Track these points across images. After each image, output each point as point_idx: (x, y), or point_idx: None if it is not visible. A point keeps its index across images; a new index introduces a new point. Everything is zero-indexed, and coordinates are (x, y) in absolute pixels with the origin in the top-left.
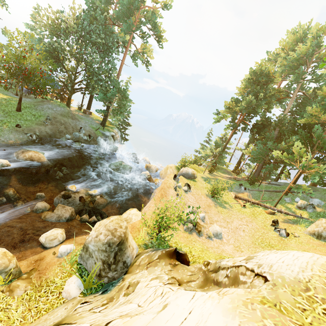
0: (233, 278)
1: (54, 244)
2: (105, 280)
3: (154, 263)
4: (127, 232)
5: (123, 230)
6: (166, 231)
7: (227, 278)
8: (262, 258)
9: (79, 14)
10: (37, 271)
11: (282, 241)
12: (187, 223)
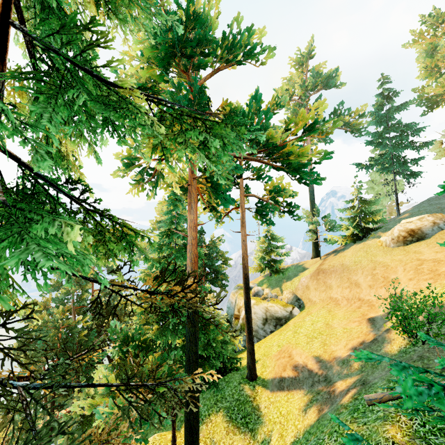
0: None
1: None
2: None
3: None
4: None
5: None
6: None
7: None
8: None
9: None
10: None
11: None
12: None
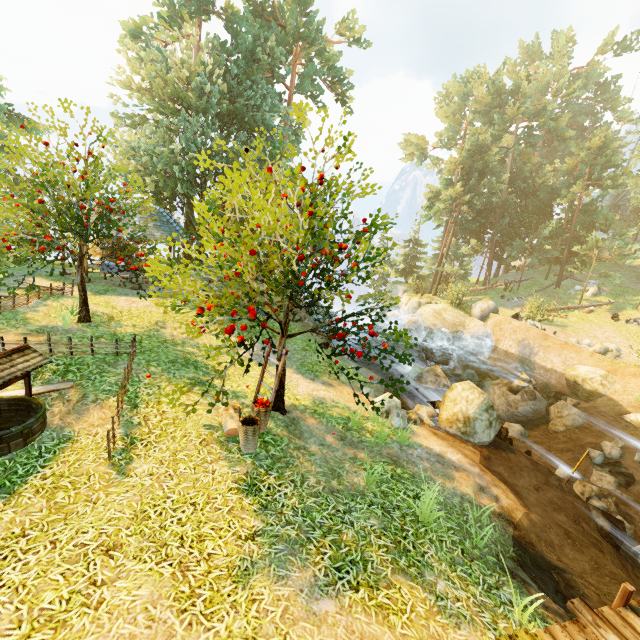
0: None
1: None
2: None
3: None
4: None
5: None
6: None
7: None
8: None
9: (215, 58)
10: None
11: None
12: (608, 353)
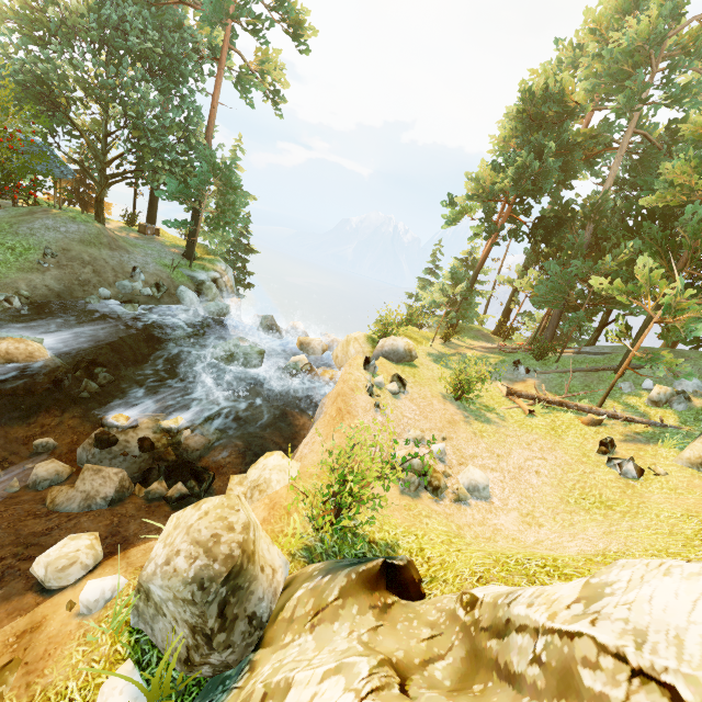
0: (557, 672)
1: (72, 579)
2: (206, 671)
3: (331, 612)
4: (249, 537)
5: (236, 537)
6: (356, 511)
7: (541, 670)
8: (635, 600)
9: None
10: (21, 668)
11: (630, 490)
12: (405, 473)
